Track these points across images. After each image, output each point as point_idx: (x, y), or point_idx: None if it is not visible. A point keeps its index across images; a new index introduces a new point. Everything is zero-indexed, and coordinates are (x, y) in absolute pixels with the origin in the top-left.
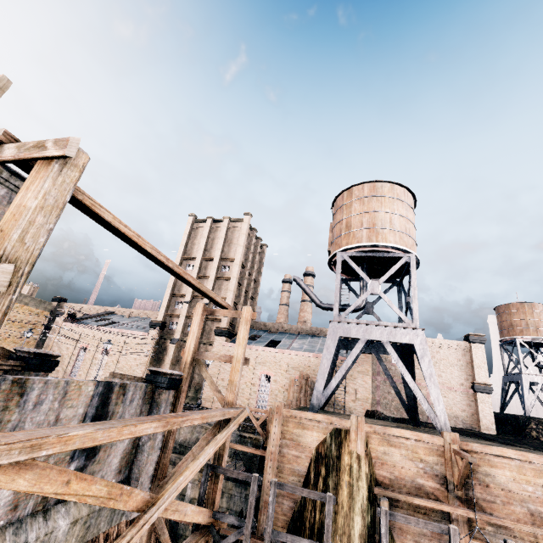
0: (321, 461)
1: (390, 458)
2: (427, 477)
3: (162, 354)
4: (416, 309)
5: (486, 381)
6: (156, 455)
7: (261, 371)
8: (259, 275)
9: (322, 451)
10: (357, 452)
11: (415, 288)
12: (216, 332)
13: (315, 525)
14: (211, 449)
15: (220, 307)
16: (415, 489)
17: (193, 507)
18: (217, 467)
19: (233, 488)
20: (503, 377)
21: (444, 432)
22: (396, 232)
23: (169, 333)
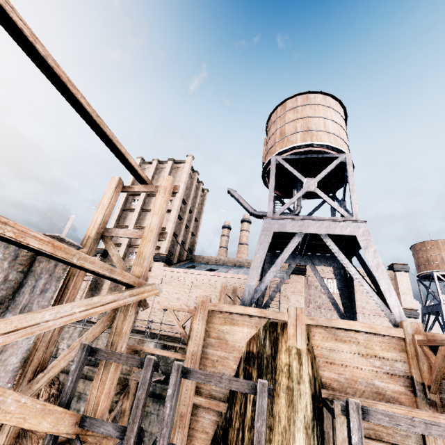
0: (253, 362)
1: (338, 356)
2: (386, 378)
3: (102, 280)
4: (355, 203)
5: (412, 306)
6: (26, 342)
7: (197, 293)
8: (200, 215)
9: (254, 350)
10: (297, 349)
11: (353, 184)
12: (155, 257)
13: (243, 444)
14: (77, 309)
15: (137, 180)
16: (372, 395)
17: (26, 400)
18: (99, 350)
19: (150, 404)
20: (422, 310)
21: (403, 321)
22: (331, 134)
23: (110, 260)
